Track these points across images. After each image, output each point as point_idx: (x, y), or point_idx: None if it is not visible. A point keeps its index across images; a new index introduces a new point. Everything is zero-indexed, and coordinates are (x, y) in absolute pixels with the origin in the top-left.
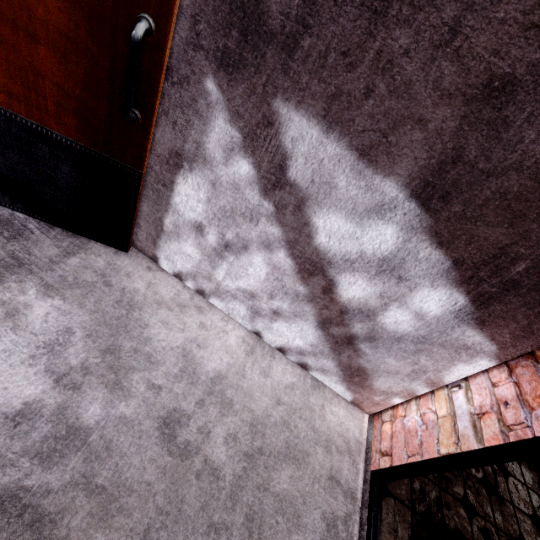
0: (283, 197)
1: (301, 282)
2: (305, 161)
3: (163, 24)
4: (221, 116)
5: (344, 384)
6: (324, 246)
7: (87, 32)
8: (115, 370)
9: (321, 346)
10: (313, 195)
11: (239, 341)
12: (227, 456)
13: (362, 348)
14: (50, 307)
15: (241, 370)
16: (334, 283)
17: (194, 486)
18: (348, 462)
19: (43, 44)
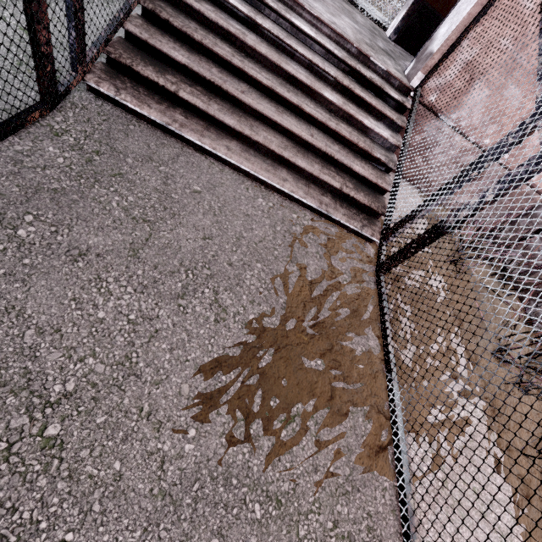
0: None
1: None
2: None
3: None
4: None
5: None
6: None
7: None
8: None
9: None
10: None
11: None
12: None
13: None
14: None
15: None
16: None
17: None
18: None
19: None
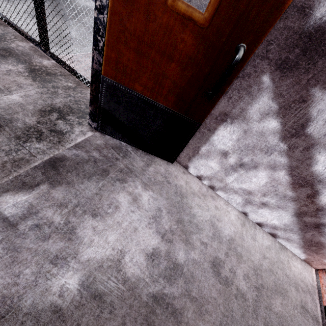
0: (297, 142)
1: (291, 189)
2: (323, 123)
3: (251, 48)
4: (266, 96)
5: (302, 249)
6: (319, 172)
7: (203, 55)
8: (184, 233)
9: (292, 226)
10: (322, 142)
11: (236, 217)
12: (246, 287)
13: (325, 232)
14: (148, 196)
15: (241, 236)
16: (318, 193)
17: (235, 303)
18: (309, 298)
19: (175, 62)
